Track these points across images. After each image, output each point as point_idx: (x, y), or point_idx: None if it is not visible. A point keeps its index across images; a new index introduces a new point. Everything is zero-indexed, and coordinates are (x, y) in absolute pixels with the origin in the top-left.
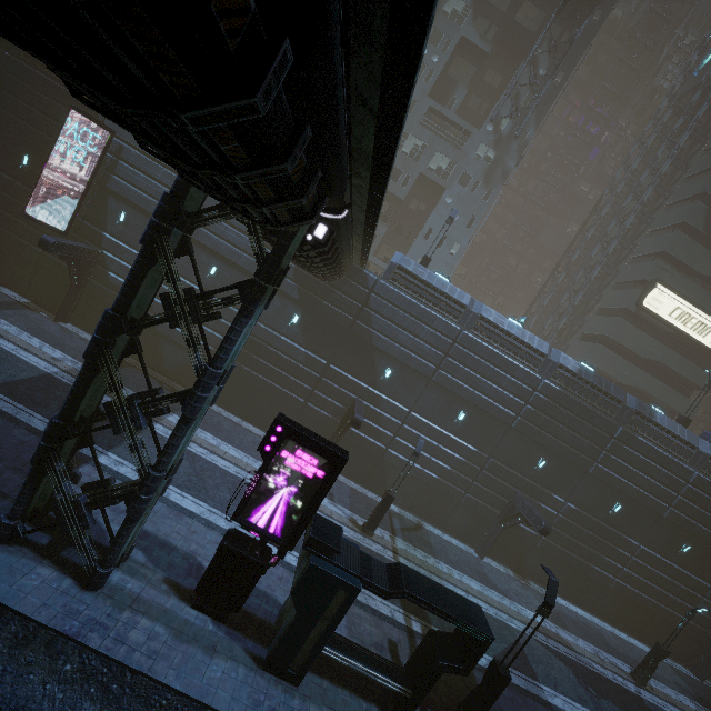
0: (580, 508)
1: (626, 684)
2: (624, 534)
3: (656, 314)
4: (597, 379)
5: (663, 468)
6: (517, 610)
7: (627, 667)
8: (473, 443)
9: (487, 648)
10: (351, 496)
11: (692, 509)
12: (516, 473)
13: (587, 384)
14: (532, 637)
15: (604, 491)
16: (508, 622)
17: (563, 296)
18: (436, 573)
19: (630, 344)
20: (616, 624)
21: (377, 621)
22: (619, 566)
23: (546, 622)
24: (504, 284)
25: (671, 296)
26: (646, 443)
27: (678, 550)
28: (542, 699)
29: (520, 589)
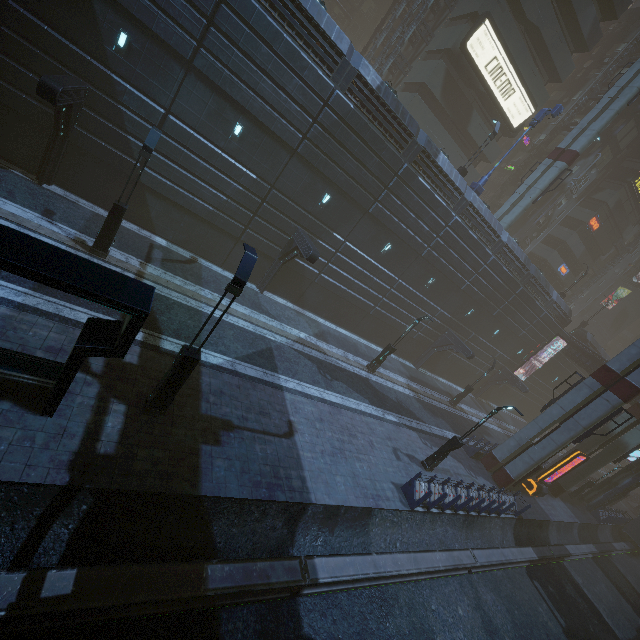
0: (357, 248)
1: (360, 372)
2: (389, 272)
3: (474, 63)
4: (395, 103)
5: (432, 211)
6: (282, 329)
7: (366, 363)
8: (254, 170)
9: (141, 324)
10: (91, 220)
11: (444, 249)
12: (299, 209)
13: (383, 108)
14: (288, 345)
15: (380, 232)
16: (267, 336)
17: (397, 31)
18: (193, 297)
19: (443, 99)
20: (370, 340)
21: (66, 329)
22: (380, 296)
23: (308, 337)
24: (346, 26)
25: (494, 39)
26: (423, 184)
27: (425, 283)
28: (275, 384)
29: (294, 316)
